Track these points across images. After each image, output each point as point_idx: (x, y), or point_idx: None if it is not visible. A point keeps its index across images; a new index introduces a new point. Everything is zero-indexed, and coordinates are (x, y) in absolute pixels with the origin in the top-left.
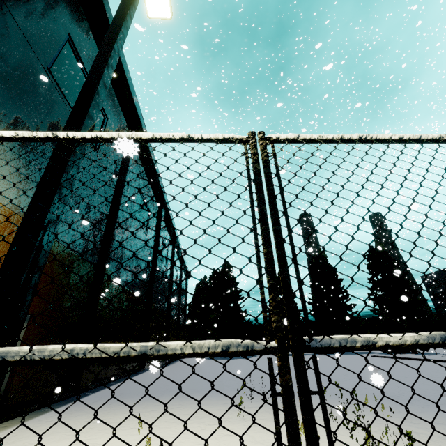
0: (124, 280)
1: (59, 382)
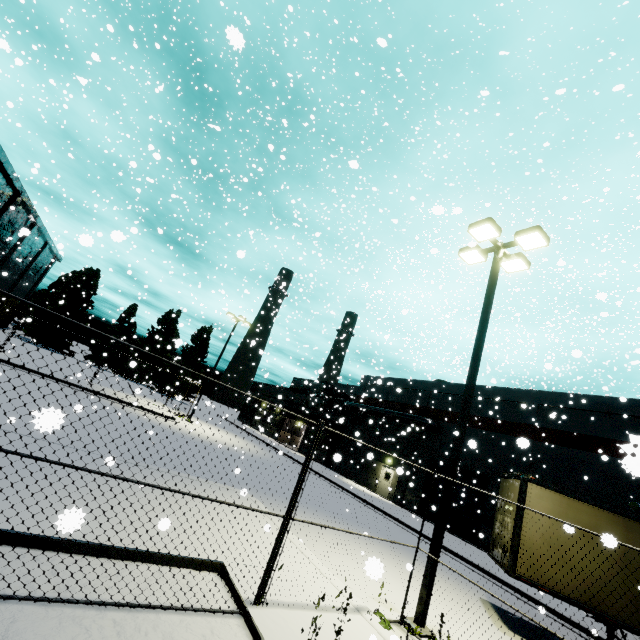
0: None
1: None
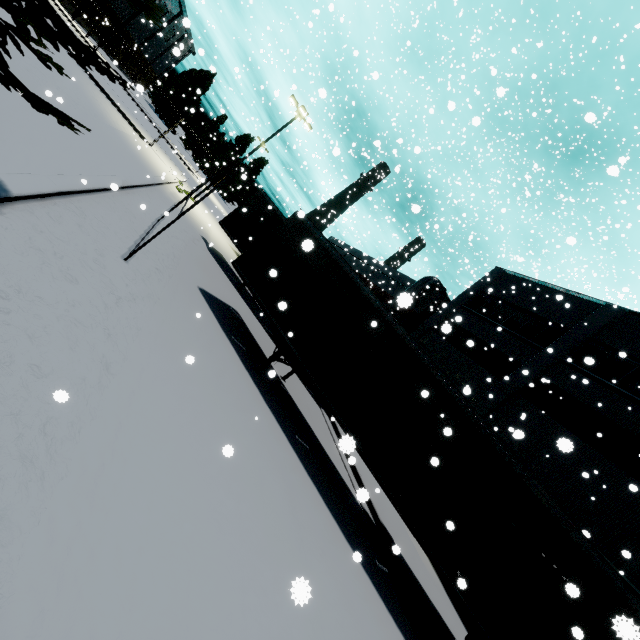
0: (113, 2)
1: (72, 10)
